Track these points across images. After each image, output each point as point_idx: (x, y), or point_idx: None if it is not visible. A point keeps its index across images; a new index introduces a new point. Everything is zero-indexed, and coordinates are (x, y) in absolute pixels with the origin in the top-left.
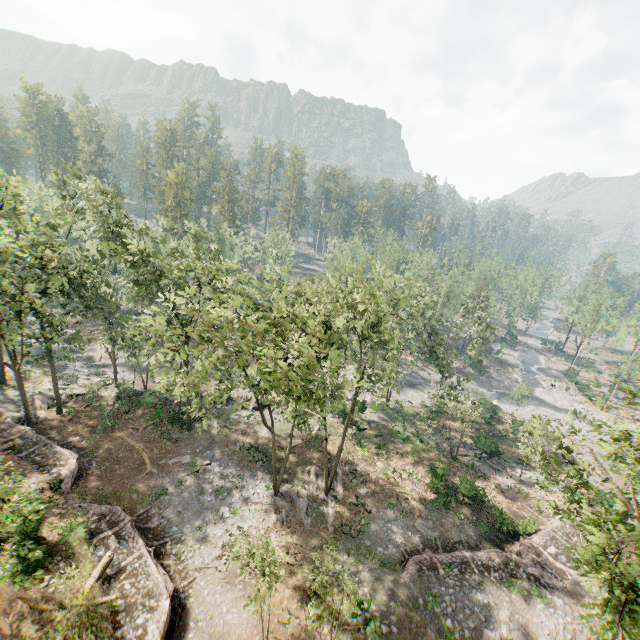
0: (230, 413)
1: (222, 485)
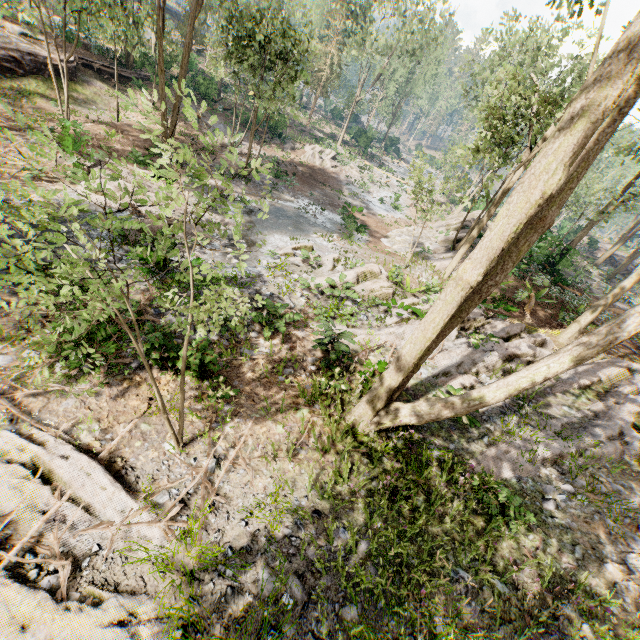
0: None
1: None
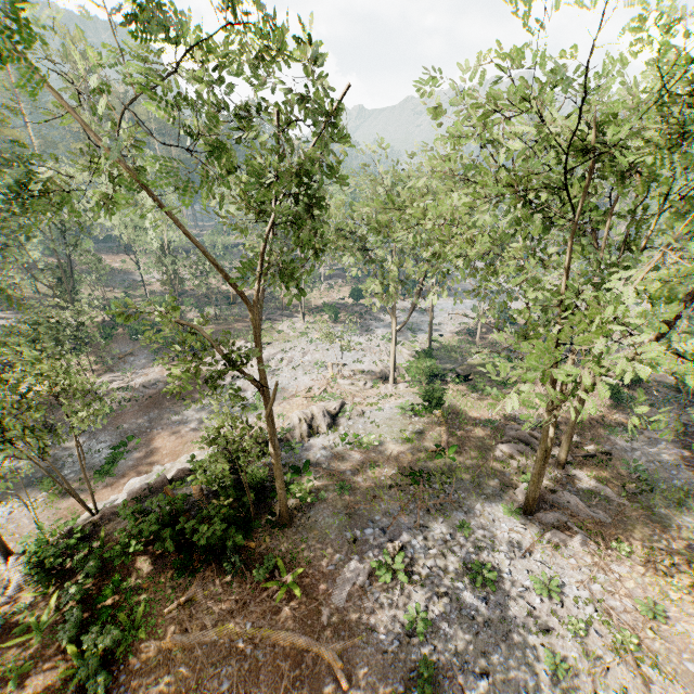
0: (308, 453)
1: (461, 562)
